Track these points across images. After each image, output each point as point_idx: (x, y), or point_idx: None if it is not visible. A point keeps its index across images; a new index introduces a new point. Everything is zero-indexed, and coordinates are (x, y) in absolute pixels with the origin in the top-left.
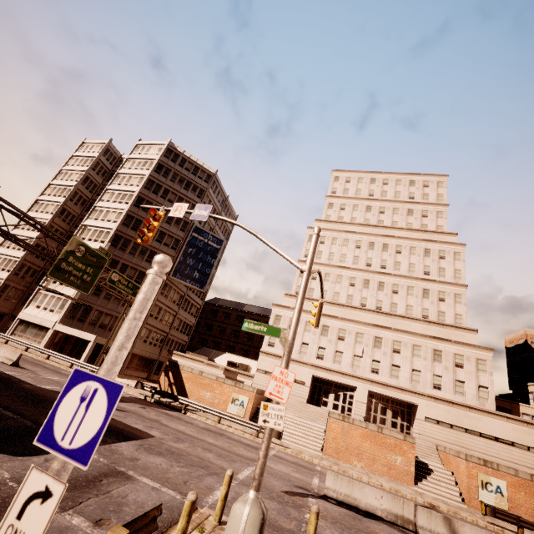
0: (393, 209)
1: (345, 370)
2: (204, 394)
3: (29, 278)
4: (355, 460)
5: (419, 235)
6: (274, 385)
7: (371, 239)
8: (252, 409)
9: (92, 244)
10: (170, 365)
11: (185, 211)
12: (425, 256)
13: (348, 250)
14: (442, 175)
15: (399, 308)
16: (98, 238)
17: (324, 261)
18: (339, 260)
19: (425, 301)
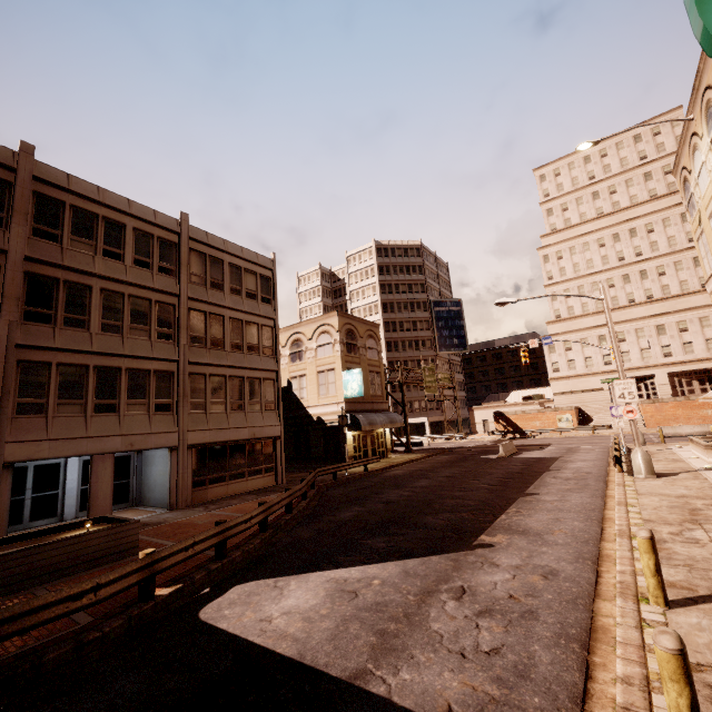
0: (625, 182)
1: (637, 365)
2: (534, 424)
3: None
4: (673, 424)
5: (668, 201)
6: None
7: (613, 230)
8: (576, 420)
9: None
10: (496, 415)
11: (537, 343)
12: (683, 223)
13: (592, 254)
14: (674, 110)
15: (672, 288)
16: None
17: (571, 275)
18: (586, 268)
19: (700, 270)
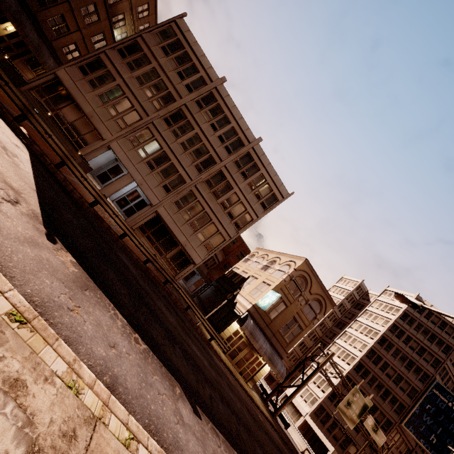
0: None
1: None
2: None
3: (292, 361)
4: None
5: None
6: None
7: None
8: None
9: (340, 361)
10: None
11: None
12: None
13: None
14: None
15: None
16: (344, 358)
17: None
18: None
19: None
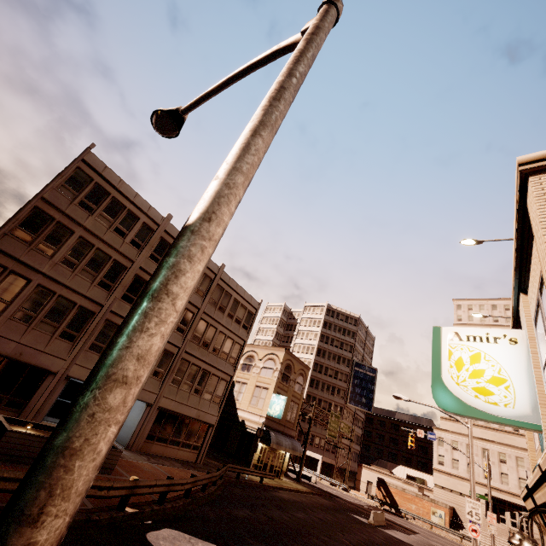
0: None
1: (514, 491)
2: (410, 506)
3: None
4: None
5: None
6: (489, 518)
7: None
8: (448, 520)
9: None
10: (379, 481)
11: (423, 434)
12: None
13: None
14: None
15: None
16: None
17: None
18: None
19: None
